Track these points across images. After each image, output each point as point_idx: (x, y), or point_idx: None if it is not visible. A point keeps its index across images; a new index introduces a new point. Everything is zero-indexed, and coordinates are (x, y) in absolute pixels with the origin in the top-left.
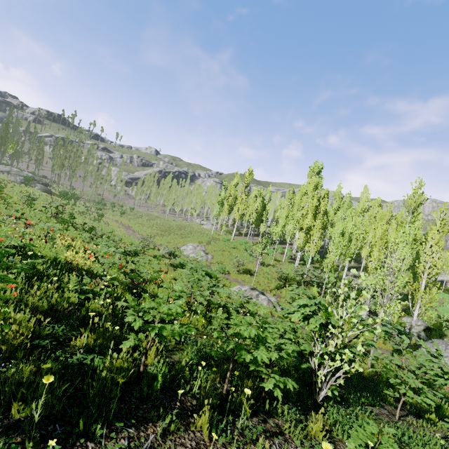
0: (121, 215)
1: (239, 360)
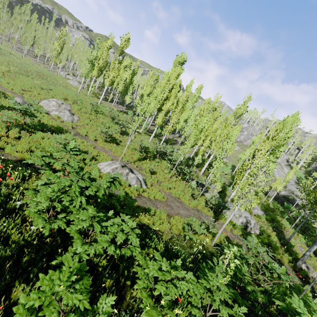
0: None
1: None
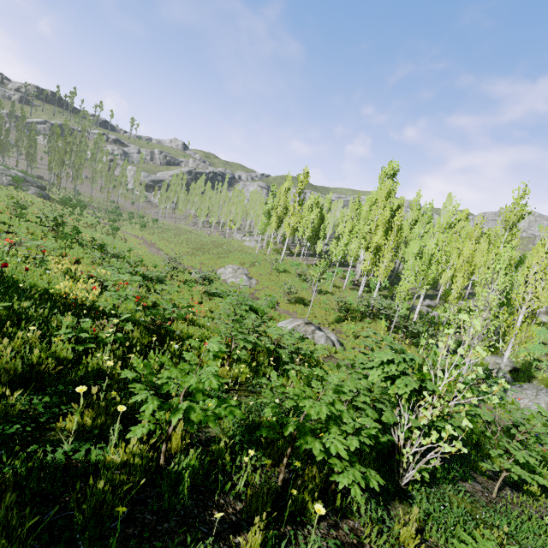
0: (142, 229)
1: (302, 447)
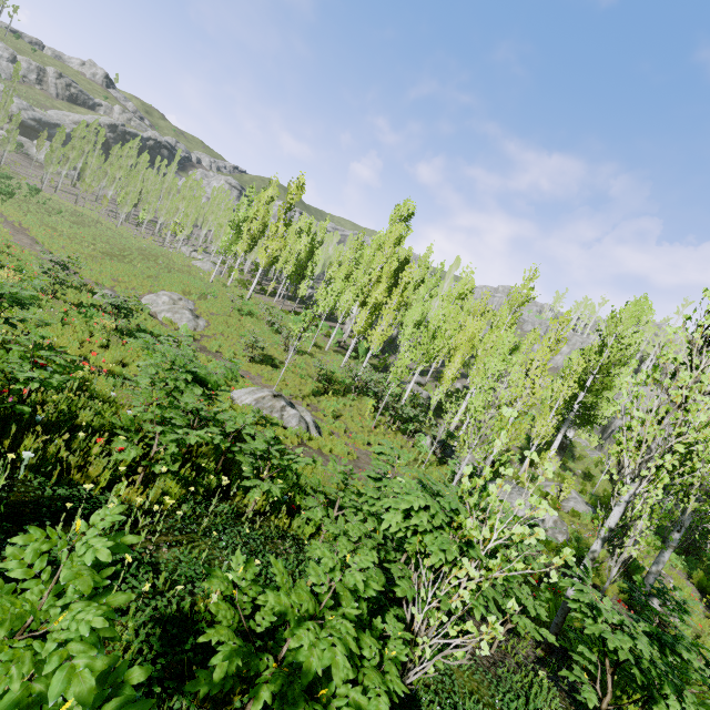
0: (4, 198)
1: None
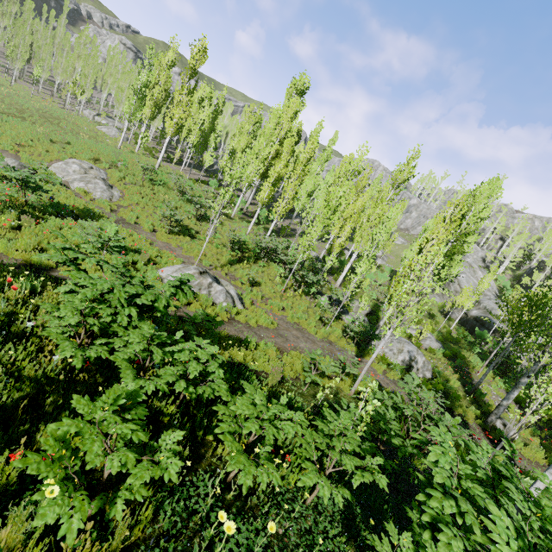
0: None
1: None
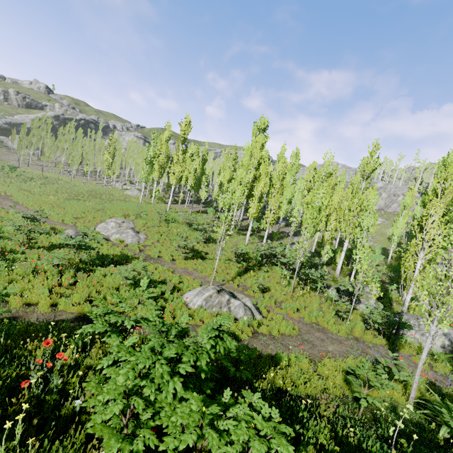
0: None
1: None
